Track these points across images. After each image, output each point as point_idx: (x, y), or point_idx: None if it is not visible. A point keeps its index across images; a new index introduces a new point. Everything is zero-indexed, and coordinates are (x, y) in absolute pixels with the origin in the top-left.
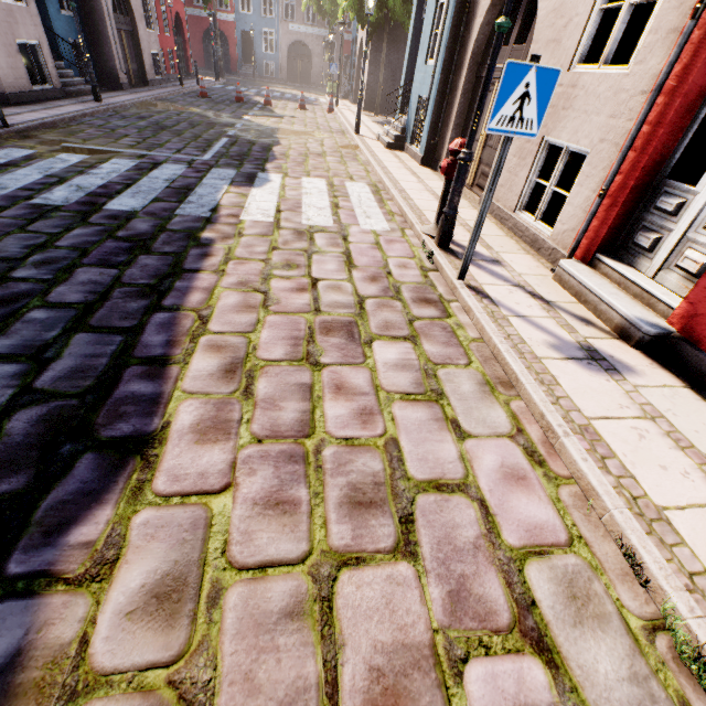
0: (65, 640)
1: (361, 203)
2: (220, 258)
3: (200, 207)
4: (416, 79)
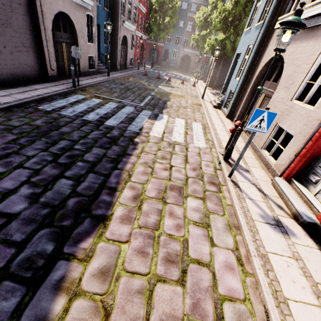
0: (75, 277)
1: (196, 133)
2: (139, 151)
3: (136, 127)
4: (230, 83)
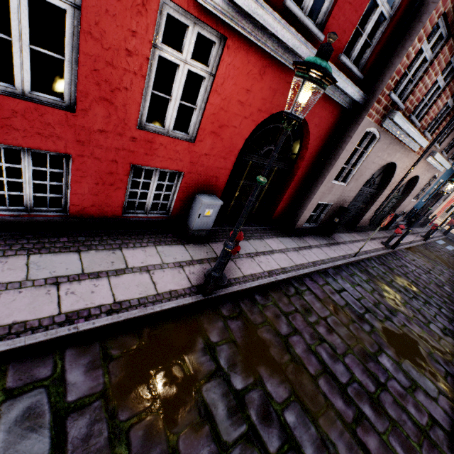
0: None
1: None
2: None
3: None
4: None
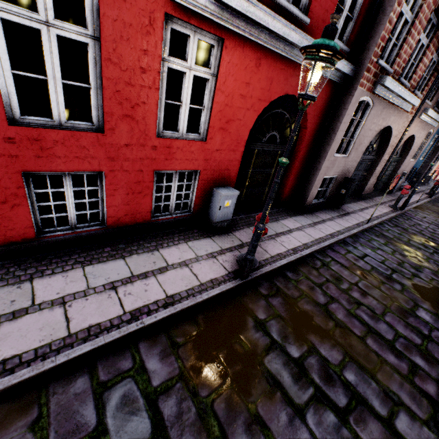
0: None
1: None
2: None
3: None
4: None
